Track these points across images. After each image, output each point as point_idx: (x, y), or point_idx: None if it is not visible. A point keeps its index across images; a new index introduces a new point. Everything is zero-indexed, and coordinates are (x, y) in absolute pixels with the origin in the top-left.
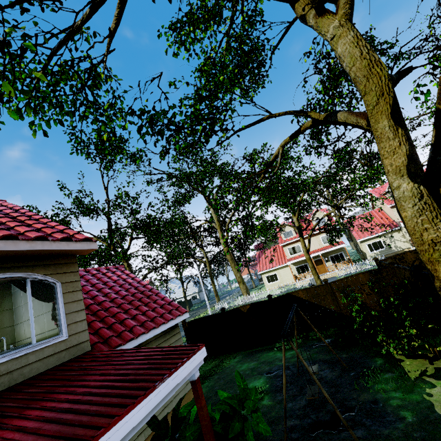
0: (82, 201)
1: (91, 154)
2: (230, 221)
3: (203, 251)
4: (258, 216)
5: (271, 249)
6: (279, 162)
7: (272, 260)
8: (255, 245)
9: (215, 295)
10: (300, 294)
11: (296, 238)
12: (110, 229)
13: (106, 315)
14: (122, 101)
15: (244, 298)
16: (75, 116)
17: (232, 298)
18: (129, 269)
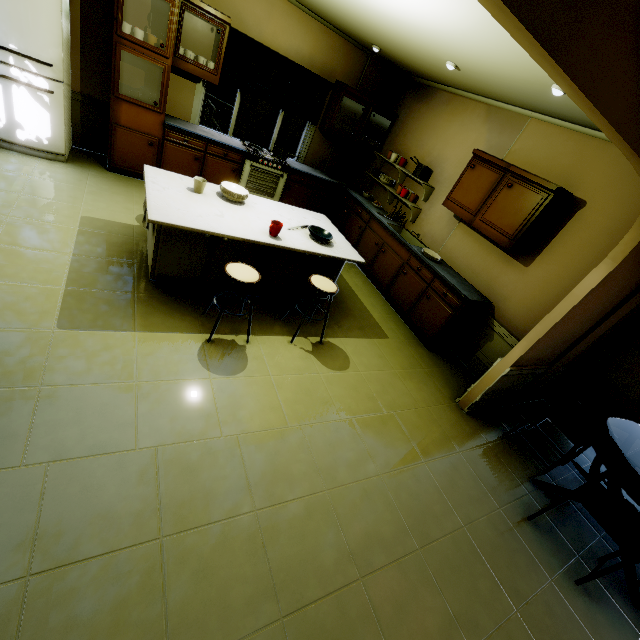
0: None
1: None
2: None
3: None
4: None
5: None
6: None
7: None
8: None
9: None
10: None
11: None
12: None
13: None
14: None
15: None
16: None
17: None
18: None
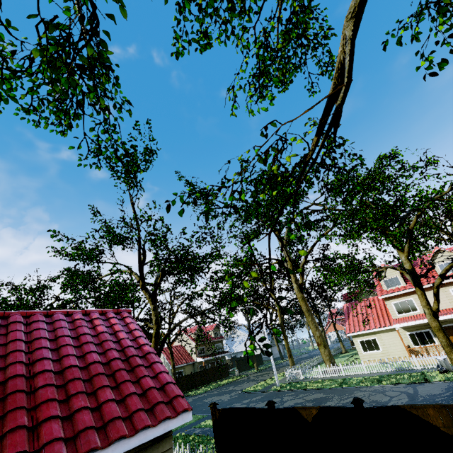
0: (109, 227)
1: (118, 171)
2: (305, 261)
3: (273, 297)
4: (345, 255)
5: (365, 302)
6: (347, 68)
7: (368, 317)
8: (343, 294)
9: (288, 356)
10: (433, 416)
11: (406, 289)
12: (141, 261)
13: (16, 406)
14: (118, 85)
15: (326, 368)
16: (69, 112)
17: (311, 364)
18: (155, 313)
